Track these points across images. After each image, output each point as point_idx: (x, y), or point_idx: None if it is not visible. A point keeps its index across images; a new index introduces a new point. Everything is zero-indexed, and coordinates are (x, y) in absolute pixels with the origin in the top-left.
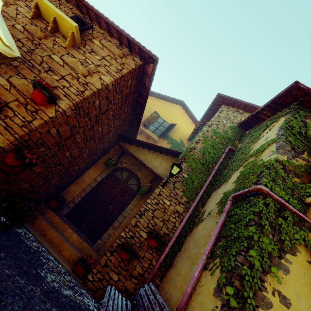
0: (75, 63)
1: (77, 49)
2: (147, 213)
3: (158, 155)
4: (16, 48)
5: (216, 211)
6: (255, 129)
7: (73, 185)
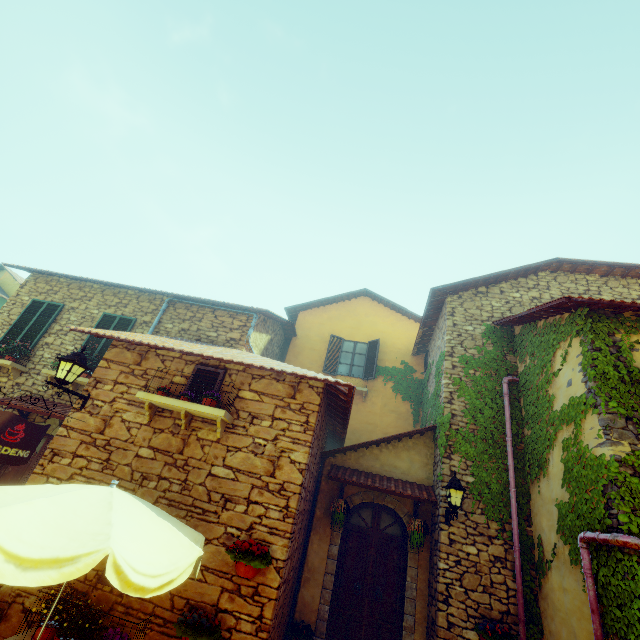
0: (246, 459)
1: (233, 431)
2: (453, 590)
3: (396, 446)
4: (197, 533)
5: (564, 549)
6: (531, 335)
7: (304, 588)
